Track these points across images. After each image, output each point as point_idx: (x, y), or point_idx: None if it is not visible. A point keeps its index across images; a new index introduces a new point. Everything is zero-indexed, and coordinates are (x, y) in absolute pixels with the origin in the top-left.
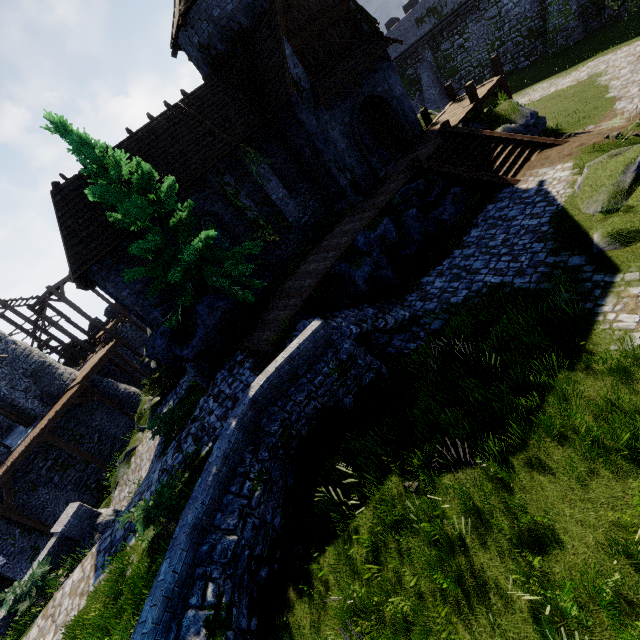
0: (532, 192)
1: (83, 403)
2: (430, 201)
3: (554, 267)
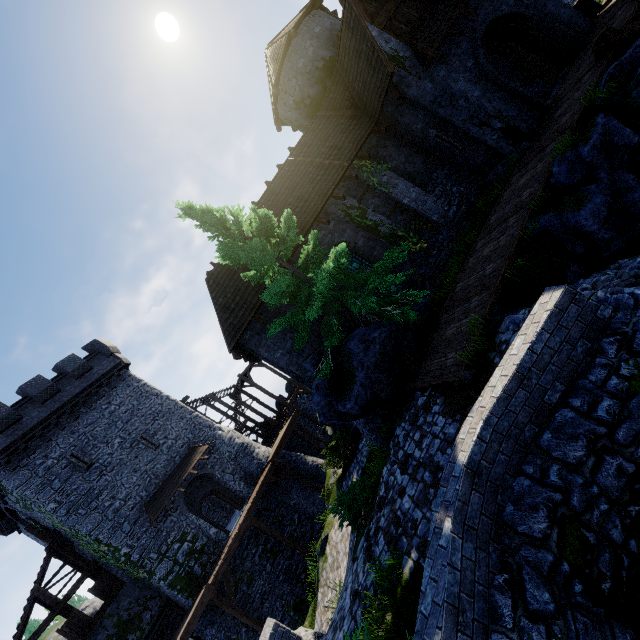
0: None
1: (279, 481)
2: None
3: None
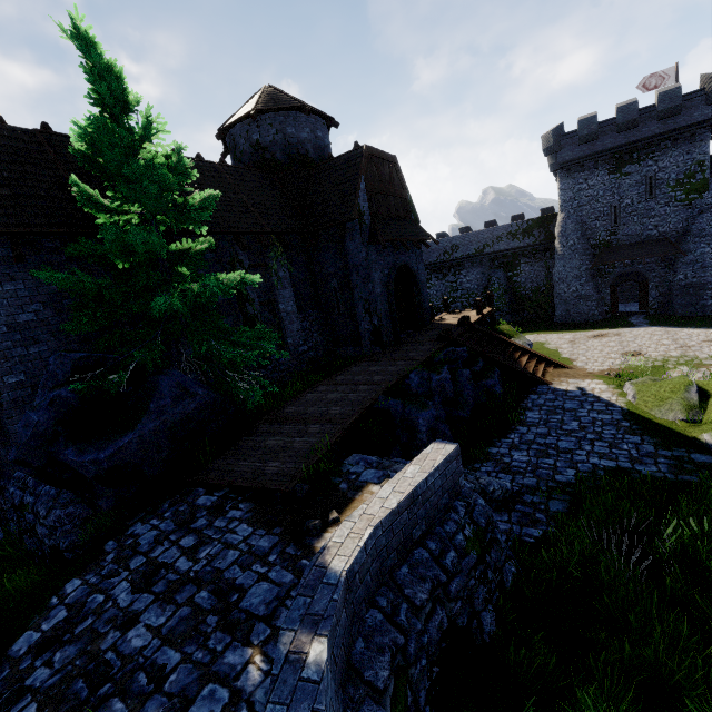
0: (577, 393)
1: None
2: (476, 370)
3: (679, 460)
